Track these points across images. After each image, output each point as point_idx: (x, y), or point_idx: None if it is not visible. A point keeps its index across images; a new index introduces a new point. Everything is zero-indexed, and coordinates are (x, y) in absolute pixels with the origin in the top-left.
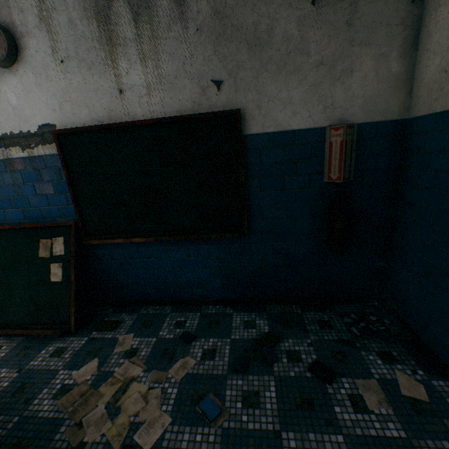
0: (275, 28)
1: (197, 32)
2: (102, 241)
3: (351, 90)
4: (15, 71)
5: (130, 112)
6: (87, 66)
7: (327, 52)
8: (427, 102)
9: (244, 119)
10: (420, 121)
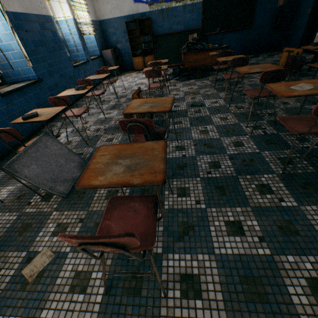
0: None
1: None
2: (209, 33)
3: None
4: None
5: None
6: None
7: None
8: None
9: None
10: None
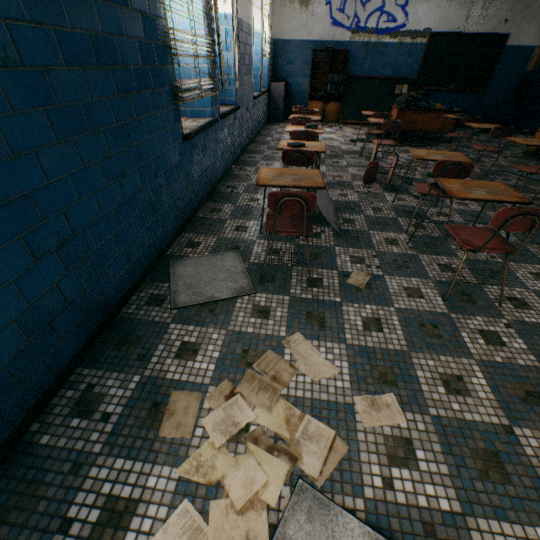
0: (537, 2)
1: None
2: (426, 88)
3: None
4: (428, 2)
5: (465, 28)
6: (459, 5)
7: None
8: None
9: (508, 39)
10: None
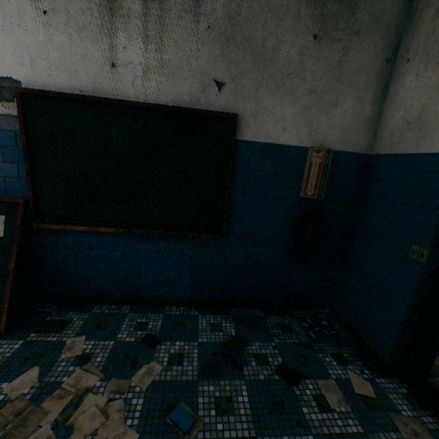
0: (280, 49)
1: (208, 30)
2: (59, 226)
3: (333, 120)
4: None
5: (121, 90)
6: (77, 26)
7: (319, 83)
8: (389, 144)
9: (239, 125)
10: (382, 158)
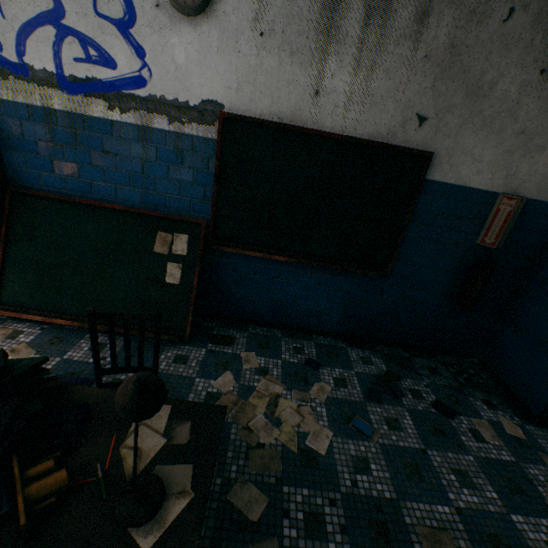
0: (498, 83)
1: (424, 59)
2: (236, 250)
3: (536, 166)
4: (197, 23)
5: (318, 119)
6: (289, 50)
7: (532, 124)
8: None
9: (431, 163)
10: None
